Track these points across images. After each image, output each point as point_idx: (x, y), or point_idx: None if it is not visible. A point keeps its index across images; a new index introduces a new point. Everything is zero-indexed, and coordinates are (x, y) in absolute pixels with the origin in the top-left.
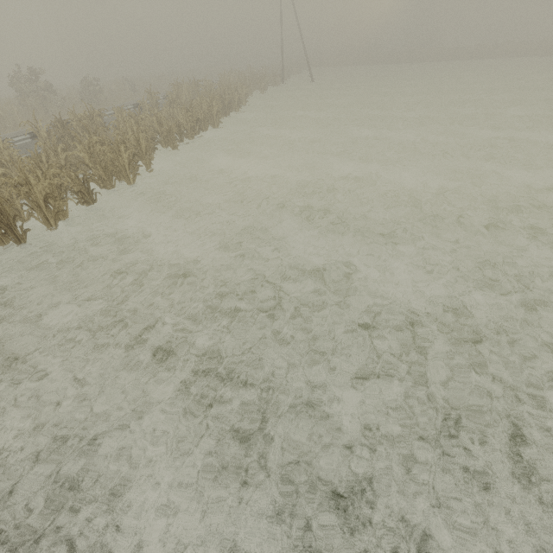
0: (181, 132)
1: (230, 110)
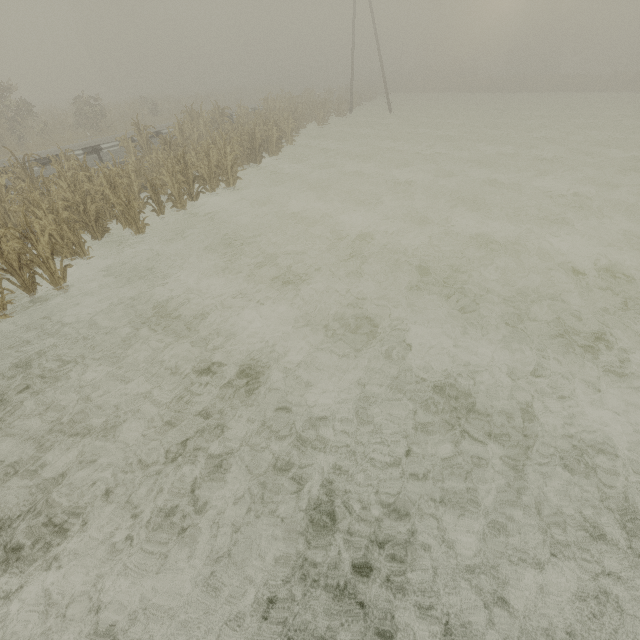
0: (159, 199)
1: (266, 152)
